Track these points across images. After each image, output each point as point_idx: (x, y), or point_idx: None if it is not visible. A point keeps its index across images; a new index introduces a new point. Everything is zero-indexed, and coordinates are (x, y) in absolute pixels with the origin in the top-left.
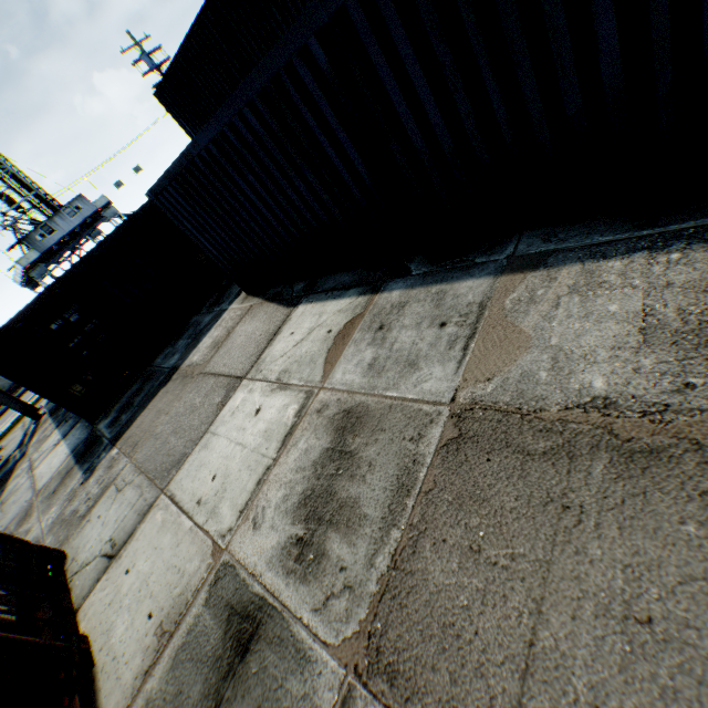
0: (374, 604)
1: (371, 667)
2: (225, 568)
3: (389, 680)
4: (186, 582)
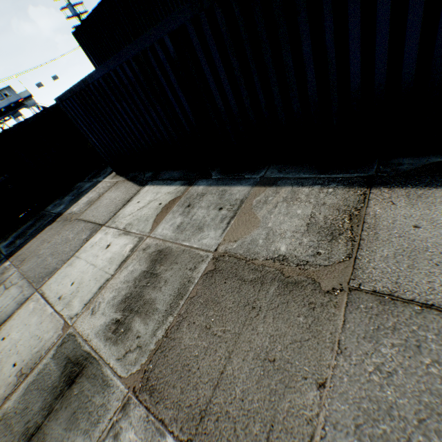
0: (151, 355)
1: (142, 388)
2: (69, 336)
3: (150, 394)
4: (43, 345)
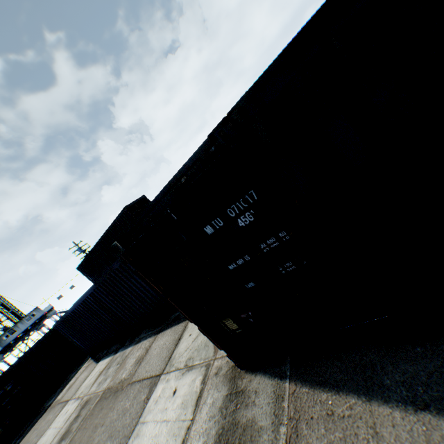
0: None
1: None
2: None
3: None
4: None
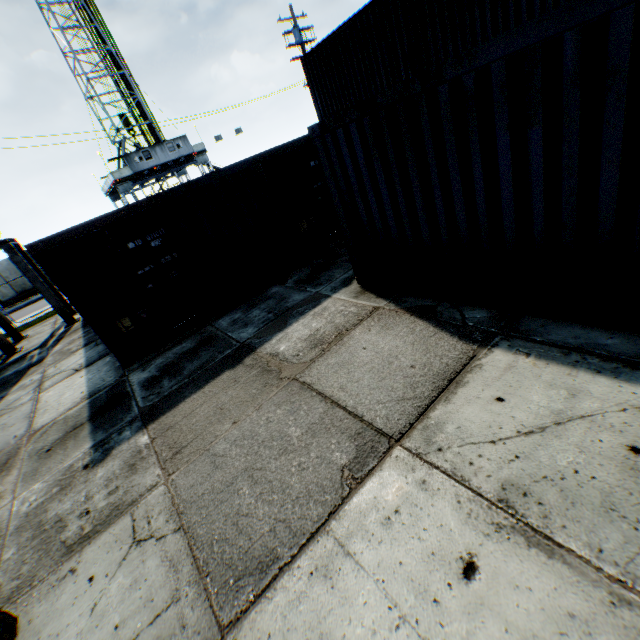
0: None
1: None
2: None
3: None
4: None
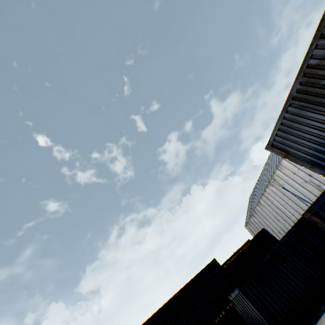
0: None
1: None
2: None
3: None
4: None
